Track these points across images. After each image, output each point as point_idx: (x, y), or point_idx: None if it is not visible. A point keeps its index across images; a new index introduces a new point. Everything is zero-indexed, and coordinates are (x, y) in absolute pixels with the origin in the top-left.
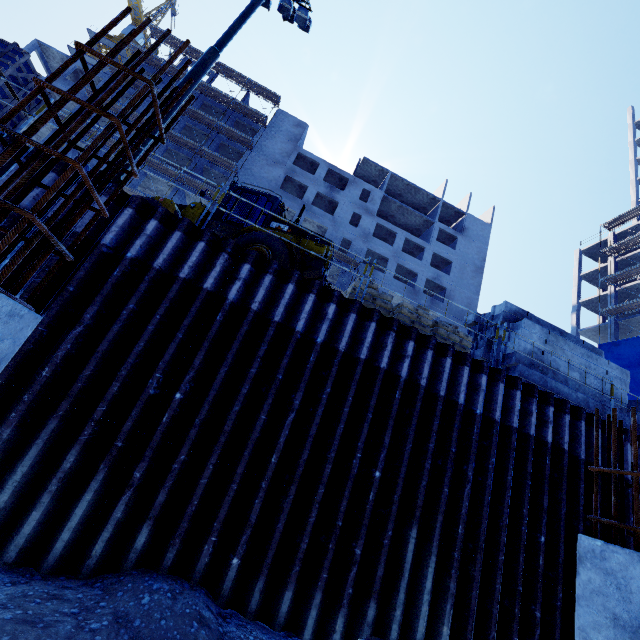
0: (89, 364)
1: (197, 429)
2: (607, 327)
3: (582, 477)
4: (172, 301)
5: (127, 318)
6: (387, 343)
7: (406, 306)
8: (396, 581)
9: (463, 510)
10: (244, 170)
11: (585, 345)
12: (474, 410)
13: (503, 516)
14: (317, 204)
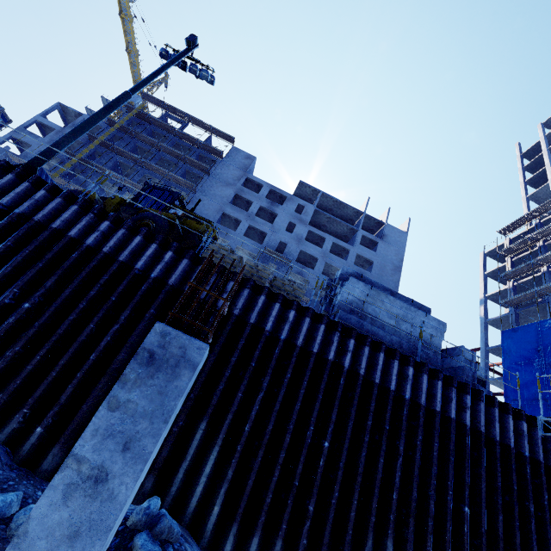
0: None
1: (35, 329)
2: (510, 317)
3: (374, 397)
4: (42, 242)
5: (4, 251)
6: (210, 281)
7: (248, 263)
8: (179, 463)
9: (253, 412)
10: (202, 190)
11: (414, 303)
12: (279, 336)
13: (290, 421)
14: (261, 216)
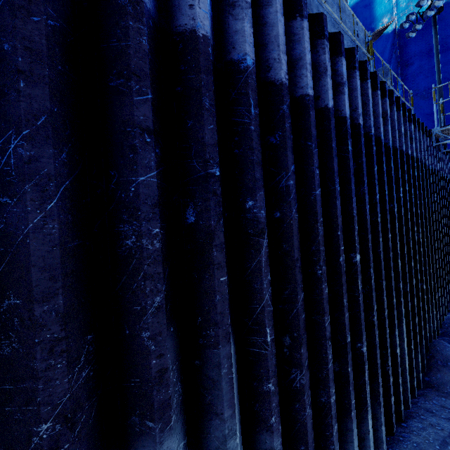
0: None
1: None
2: None
3: (375, 158)
4: None
5: None
6: None
7: None
8: None
9: (266, 295)
10: None
11: None
12: (240, 60)
13: (320, 259)
14: None
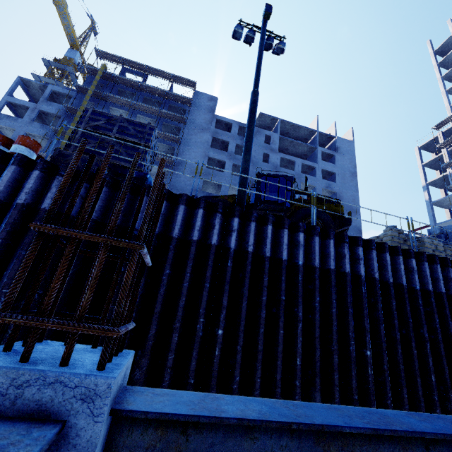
0: (316, 347)
1: (388, 372)
2: None
3: None
4: (335, 287)
5: (319, 308)
6: (451, 277)
7: (426, 241)
8: None
9: None
10: (184, 139)
11: None
12: None
13: None
14: (235, 152)
